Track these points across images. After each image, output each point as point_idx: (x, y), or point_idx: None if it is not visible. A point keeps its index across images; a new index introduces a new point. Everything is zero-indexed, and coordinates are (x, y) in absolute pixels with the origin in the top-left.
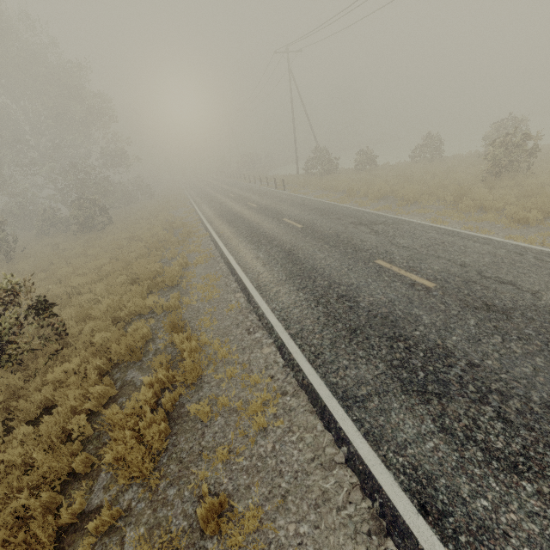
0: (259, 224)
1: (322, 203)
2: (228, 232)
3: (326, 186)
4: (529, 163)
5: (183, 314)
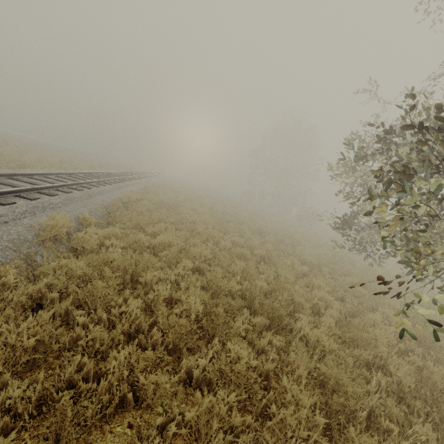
0: None
1: None
2: None
3: None
4: None
5: None
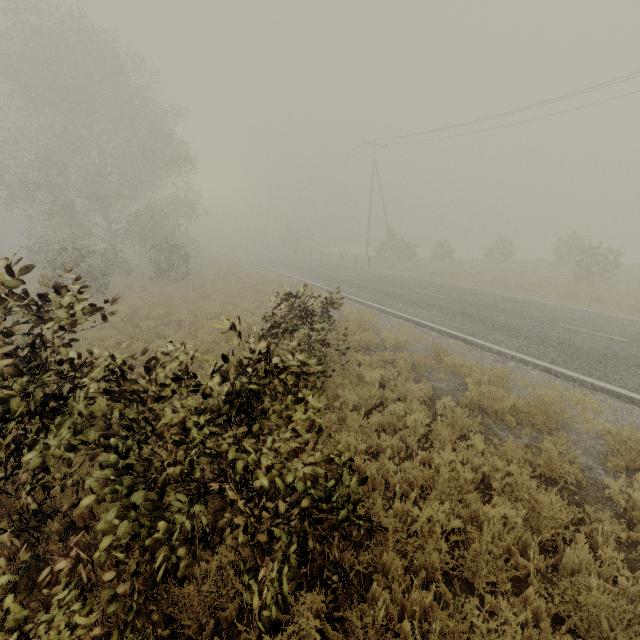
0: (393, 291)
1: (436, 282)
2: (364, 295)
3: (421, 269)
4: (611, 273)
5: (414, 350)
